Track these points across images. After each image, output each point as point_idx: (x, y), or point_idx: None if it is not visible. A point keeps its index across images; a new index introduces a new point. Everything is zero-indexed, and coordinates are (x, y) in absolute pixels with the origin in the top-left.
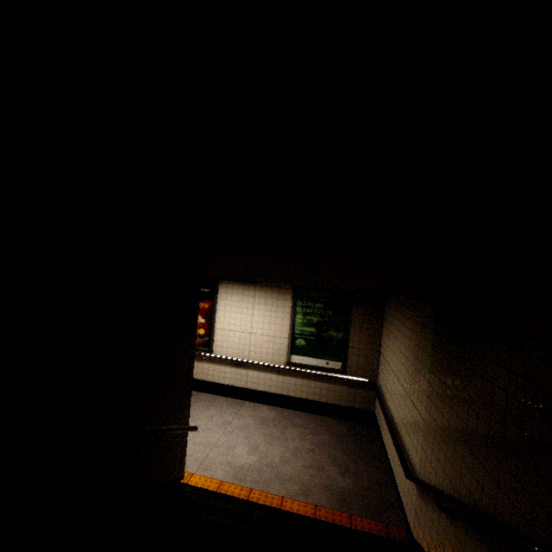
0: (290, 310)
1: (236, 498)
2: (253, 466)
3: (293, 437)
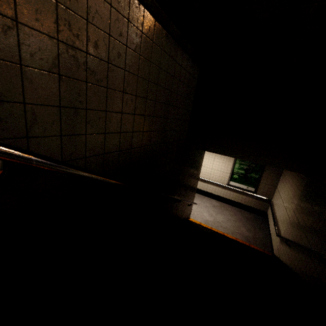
0: (233, 161)
1: (208, 228)
2: (211, 220)
3: (227, 214)
